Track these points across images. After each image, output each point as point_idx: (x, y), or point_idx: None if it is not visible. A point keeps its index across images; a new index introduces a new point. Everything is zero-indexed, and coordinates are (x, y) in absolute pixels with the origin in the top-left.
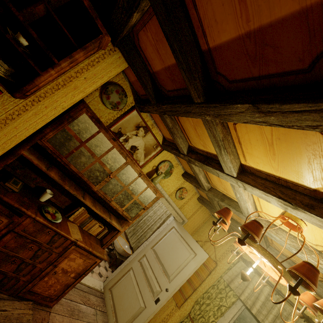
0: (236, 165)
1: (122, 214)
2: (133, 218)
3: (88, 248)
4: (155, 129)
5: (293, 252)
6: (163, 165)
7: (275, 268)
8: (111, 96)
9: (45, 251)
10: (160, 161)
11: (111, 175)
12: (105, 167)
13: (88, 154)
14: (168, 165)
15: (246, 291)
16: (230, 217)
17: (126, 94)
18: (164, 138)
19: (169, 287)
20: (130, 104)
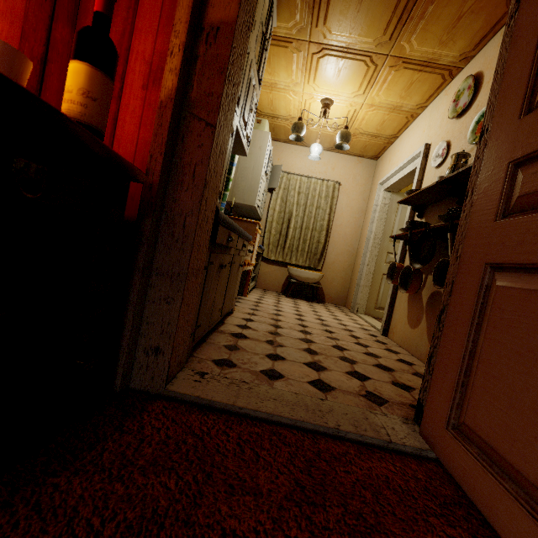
0: None
1: None
2: None
3: None
4: None
5: None
6: None
7: None
8: None
9: None
10: None
11: None
12: None
13: None
14: None
15: None
16: None
17: None
18: None
19: None
20: None
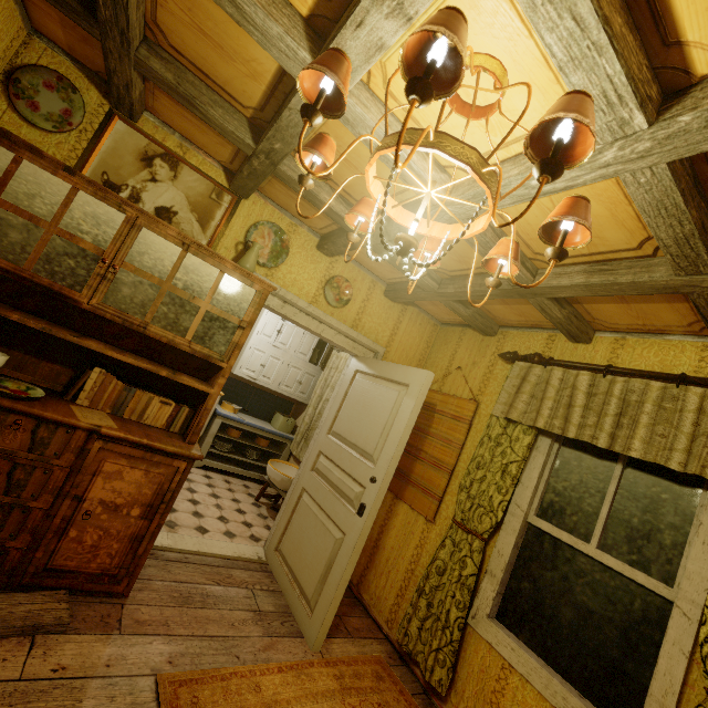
0: (293, 27)
1: (192, 351)
2: (226, 355)
3: (136, 438)
4: (194, 156)
5: (536, 186)
6: (258, 235)
7: (425, 149)
8: (39, 101)
9: (32, 469)
10: (248, 229)
11: (107, 257)
12: (82, 243)
13: (19, 221)
14: (270, 232)
15: (543, 407)
16: (327, 146)
17: (72, 83)
18: (226, 170)
19: (377, 473)
20: (100, 110)
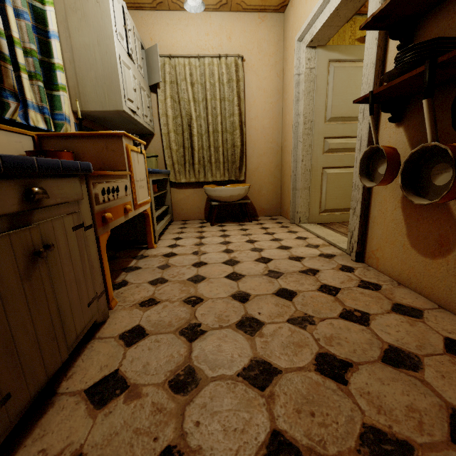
0: None
1: None
2: None
3: None
4: None
5: None
6: None
7: None
8: None
9: None
10: None
11: None
12: None
13: None
14: None
15: None
16: None
17: None
18: None
19: None
20: None
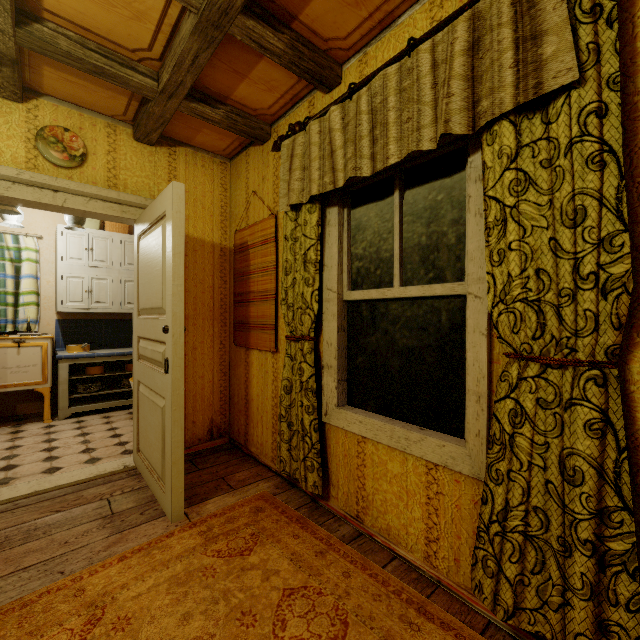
0: None
1: None
2: None
3: None
4: None
5: None
6: None
7: None
8: None
9: None
10: None
11: None
12: None
13: None
14: None
15: (312, 172)
16: None
17: None
18: None
19: (168, 321)
20: None
